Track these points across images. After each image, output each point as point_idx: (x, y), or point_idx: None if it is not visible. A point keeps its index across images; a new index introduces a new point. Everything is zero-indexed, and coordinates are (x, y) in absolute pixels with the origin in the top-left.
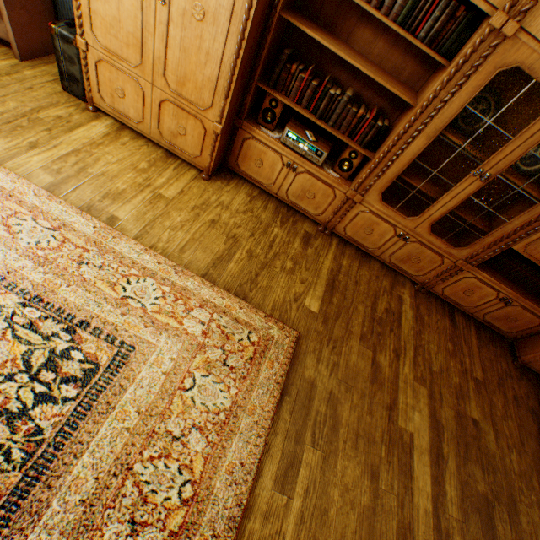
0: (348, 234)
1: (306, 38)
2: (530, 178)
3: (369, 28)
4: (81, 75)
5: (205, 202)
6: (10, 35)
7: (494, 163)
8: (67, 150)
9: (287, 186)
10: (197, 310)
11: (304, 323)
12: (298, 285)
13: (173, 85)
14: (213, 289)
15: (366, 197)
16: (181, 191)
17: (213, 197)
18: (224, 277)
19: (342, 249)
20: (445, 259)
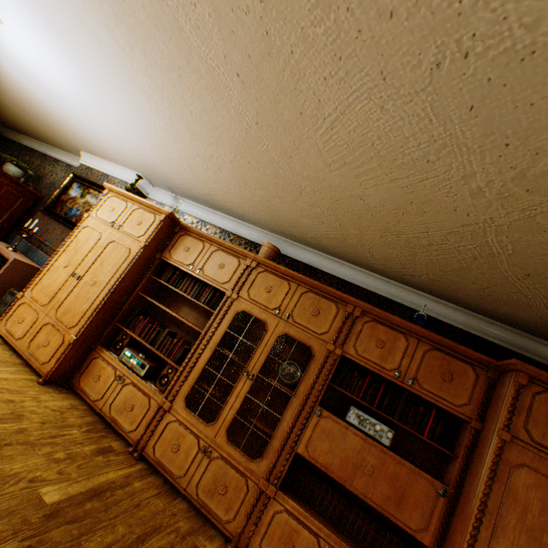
0: (157, 454)
1: (158, 310)
2: None
3: (189, 306)
4: (5, 311)
5: (22, 390)
6: None
7: (254, 364)
8: None
9: (113, 399)
10: None
11: (16, 502)
12: (52, 471)
13: (60, 314)
14: None
15: (175, 403)
16: (6, 378)
17: (35, 391)
18: None
19: (145, 473)
20: (250, 480)
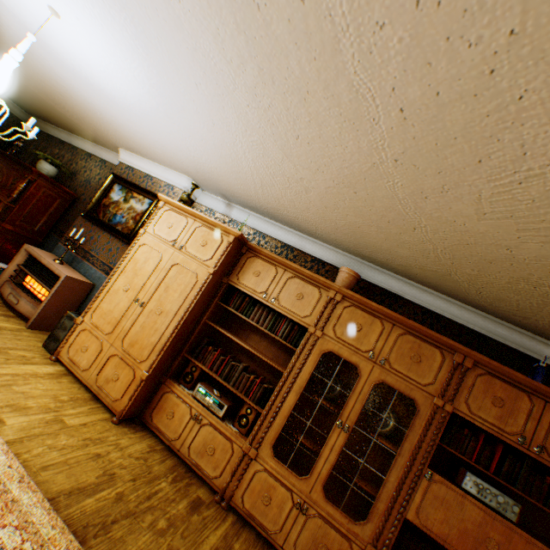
0: (246, 505)
1: (223, 337)
2: (391, 440)
3: (258, 334)
4: (65, 337)
5: (102, 437)
6: (36, 314)
7: (347, 414)
8: (10, 371)
9: (191, 439)
10: (8, 530)
11: None
12: None
13: (126, 345)
14: (49, 514)
15: (261, 450)
16: (85, 423)
17: (114, 436)
18: (72, 508)
19: (238, 528)
20: (354, 543)
